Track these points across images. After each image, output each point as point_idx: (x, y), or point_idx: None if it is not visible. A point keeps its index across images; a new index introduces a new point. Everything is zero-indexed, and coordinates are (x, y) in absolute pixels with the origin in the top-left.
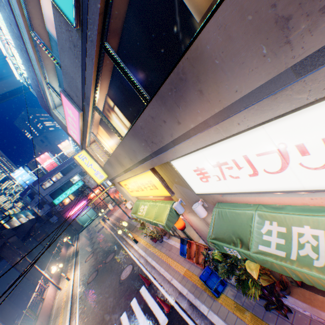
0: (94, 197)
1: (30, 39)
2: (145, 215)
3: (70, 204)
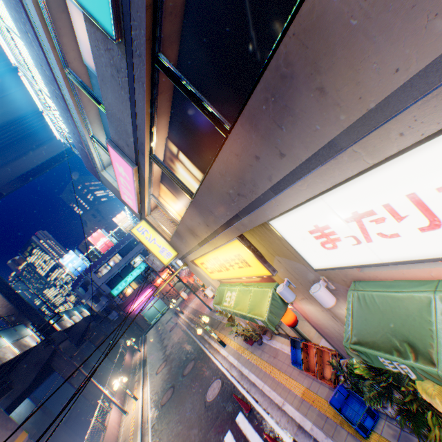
0: (162, 284)
1: (65, 79)
2: (234, 306)
3: (132, 294)
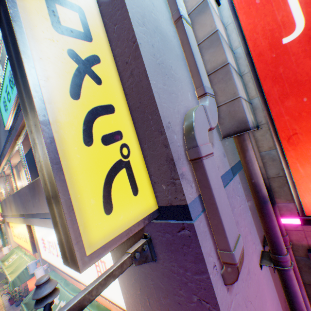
0: None
1: None
2: (8, 266)
3: None
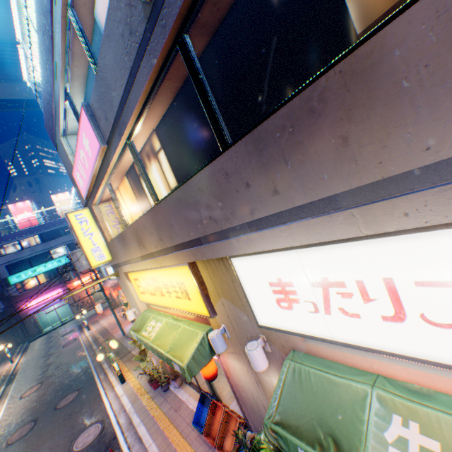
0: (79, 287)
1: (64, 18)
2: (154, 339)
3: (36, 289)
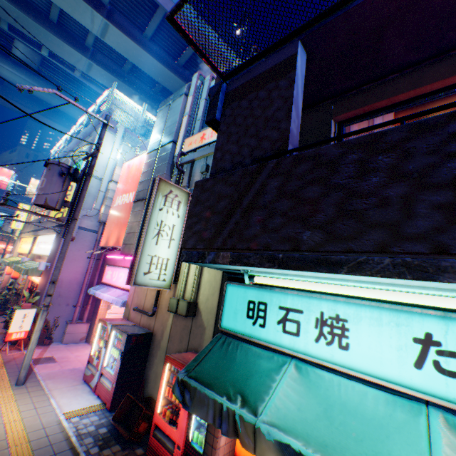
0: None
1: None
2: (8, 259)
3: None
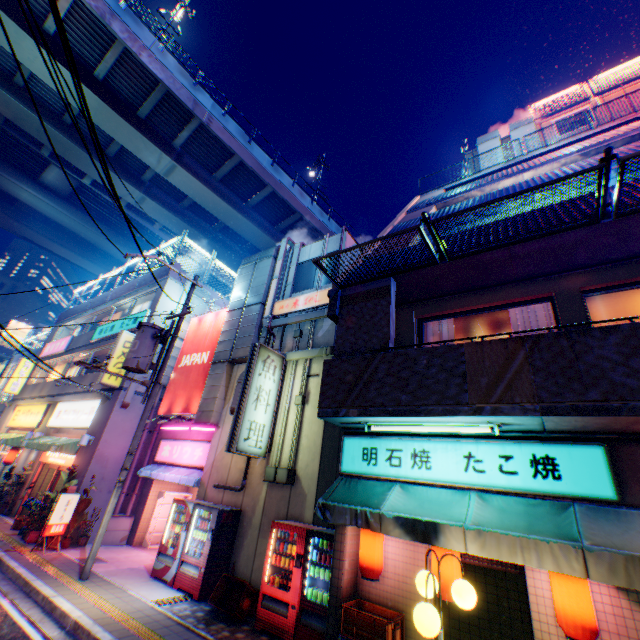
0: None
1: (92, 314)
2: None
3: None
